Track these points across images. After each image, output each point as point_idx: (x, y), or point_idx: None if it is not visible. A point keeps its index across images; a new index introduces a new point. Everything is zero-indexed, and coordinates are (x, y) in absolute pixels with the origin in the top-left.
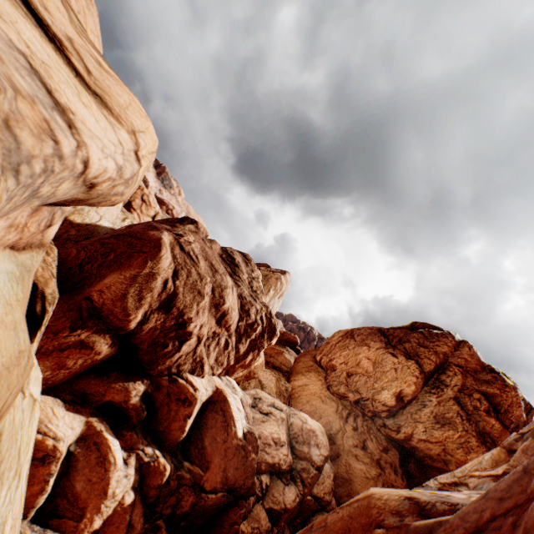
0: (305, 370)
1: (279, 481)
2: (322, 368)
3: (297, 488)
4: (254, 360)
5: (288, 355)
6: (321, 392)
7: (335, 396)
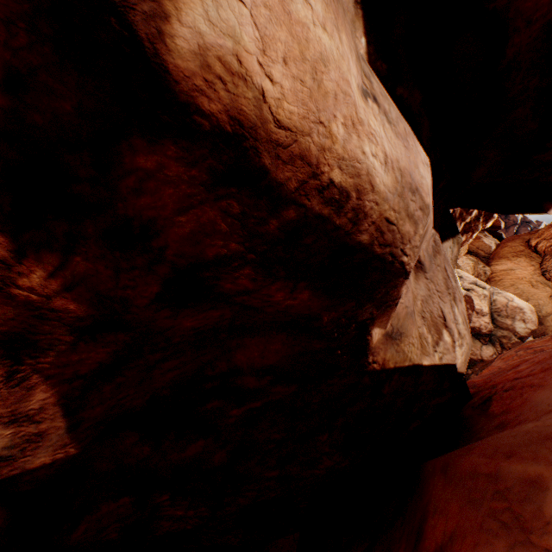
0: (512, 256)
1: (476, 341)
2: (537, 254)
3: (494, 349)
4: (466, 242)
5: (486, 240)
6: (531, 277)
7: (550, 282)
